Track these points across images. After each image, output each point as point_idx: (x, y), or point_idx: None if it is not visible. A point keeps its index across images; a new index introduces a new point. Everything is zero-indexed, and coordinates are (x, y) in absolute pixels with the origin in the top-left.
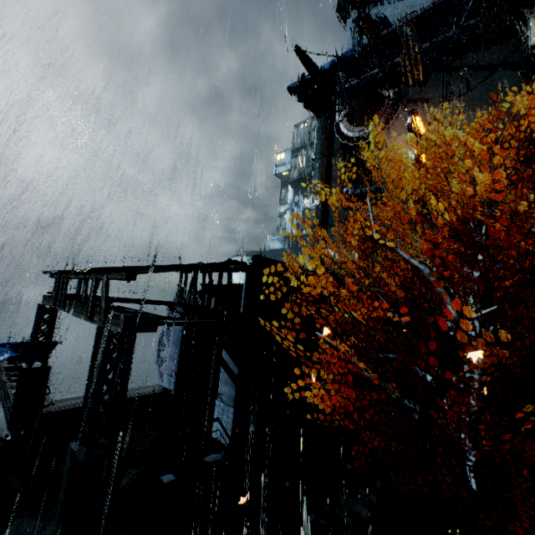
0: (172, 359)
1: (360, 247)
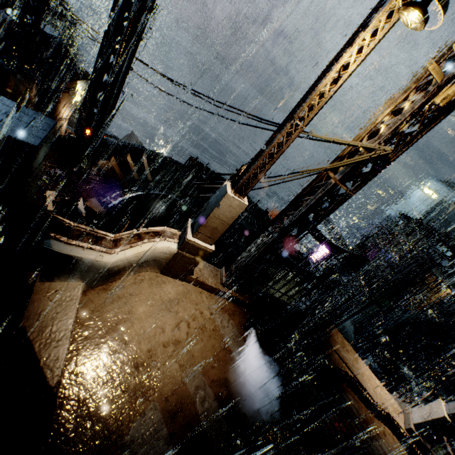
0: None
1: None
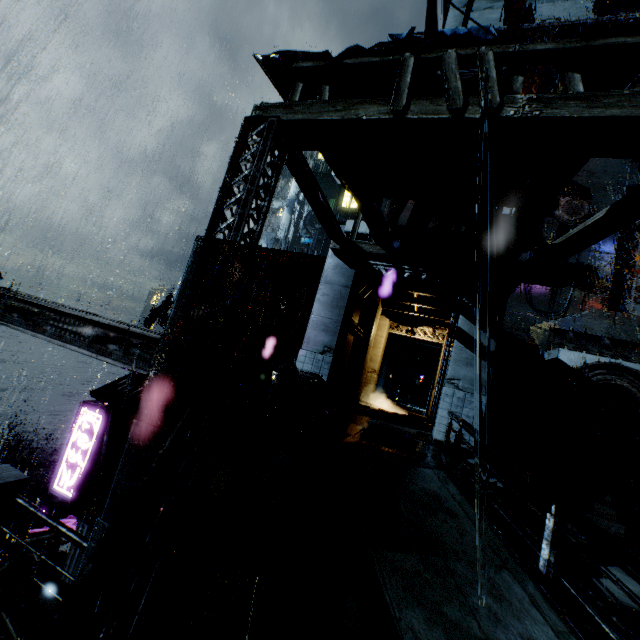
0: (322, 328)
1: None
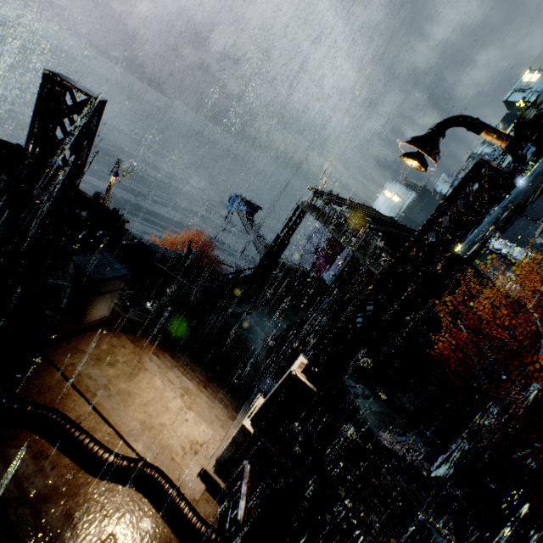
0: (337, 266)
1: (539, 255)
